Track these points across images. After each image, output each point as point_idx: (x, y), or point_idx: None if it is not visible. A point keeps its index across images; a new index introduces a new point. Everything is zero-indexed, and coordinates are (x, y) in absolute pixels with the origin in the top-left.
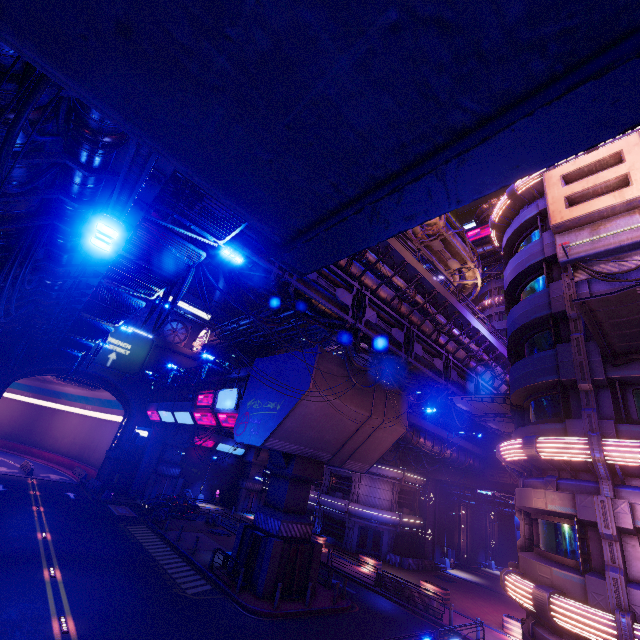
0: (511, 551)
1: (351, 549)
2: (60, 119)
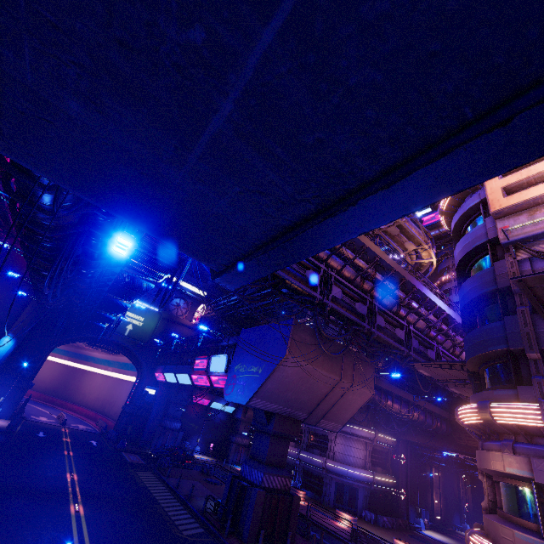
0: None
1: (329, 504)
2: None
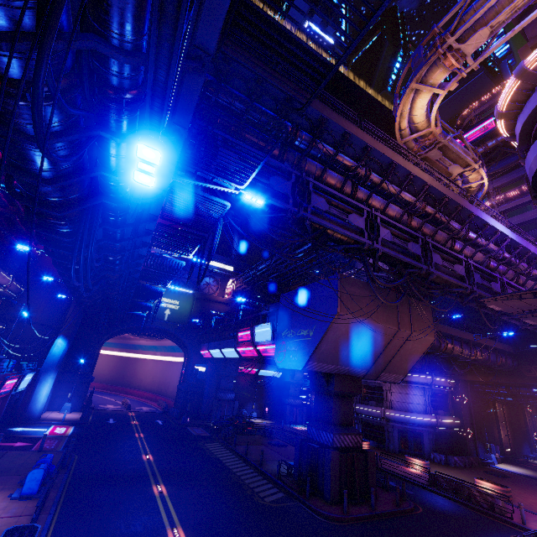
0: None
1: (394, 450)
2: (85, 87)
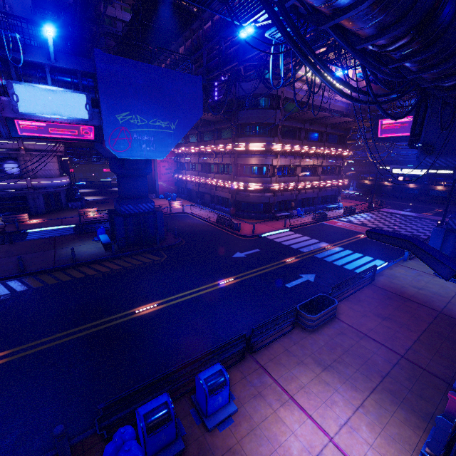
0: None
1: (42, 212)
2: None
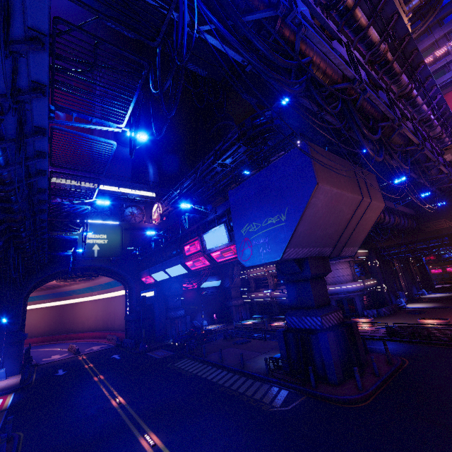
0: (426, 280)
1: None
2: None
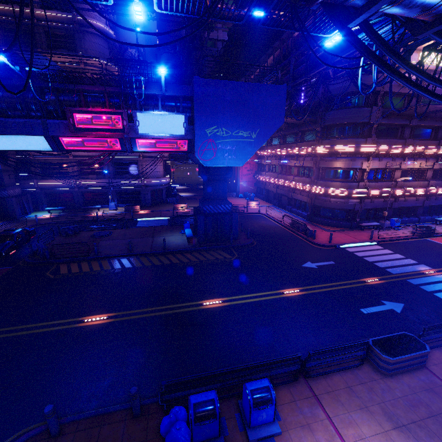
0: None
1: (149, 205)
2: None
